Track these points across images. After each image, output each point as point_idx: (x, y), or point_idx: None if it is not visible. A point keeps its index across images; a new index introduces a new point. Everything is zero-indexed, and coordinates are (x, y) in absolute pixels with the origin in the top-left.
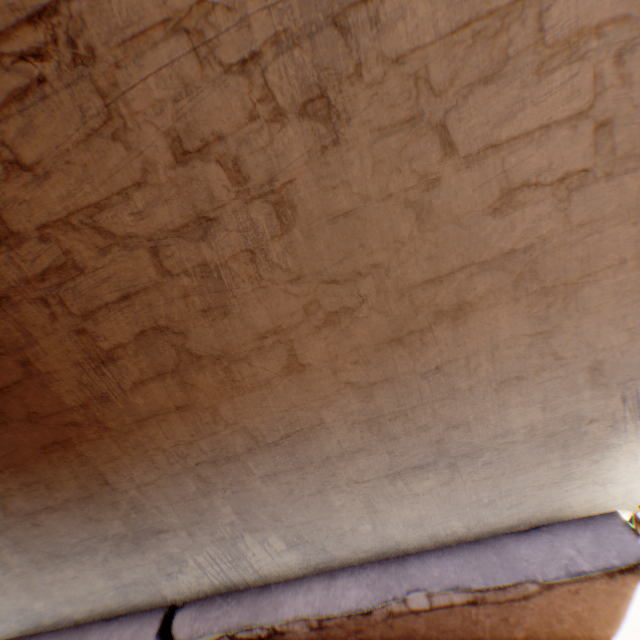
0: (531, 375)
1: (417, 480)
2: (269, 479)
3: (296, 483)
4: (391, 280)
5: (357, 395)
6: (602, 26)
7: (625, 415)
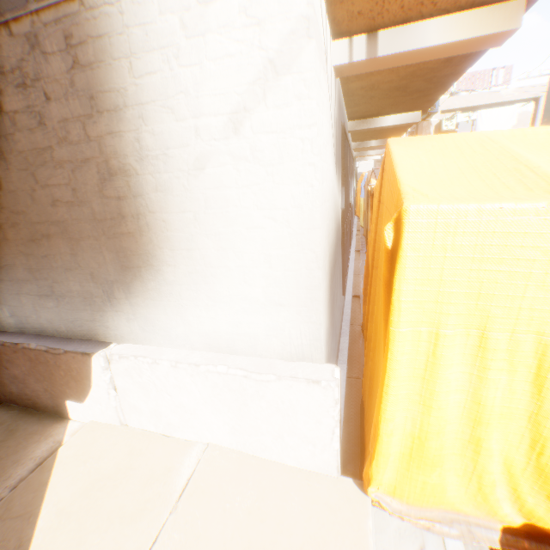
0: (75, 270)
1: (49, 301)
2: (3, 282)
3: (12, 287)
4: (30, 218)
5: (26, 257)
6: (68, 161)
7: (107, 299)
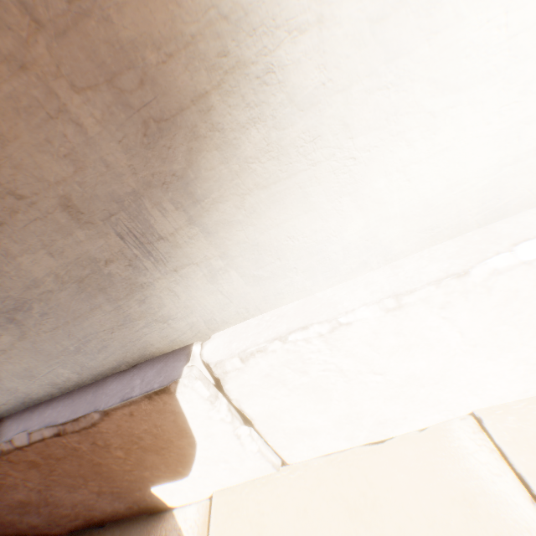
0: (10, 219)
1: None
2: None
3: None
4: None
5: None
6: None
7: (136, 252)
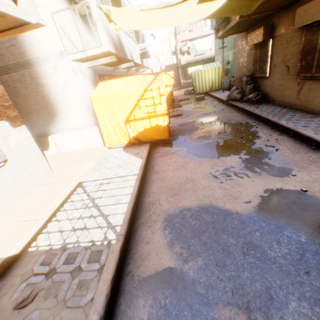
0: (40, 119)
1: (34, 129)
2: None
3: None
4: (26, 109)
5: (26, 119)
6: (34, 96)
7: (49, 124)
